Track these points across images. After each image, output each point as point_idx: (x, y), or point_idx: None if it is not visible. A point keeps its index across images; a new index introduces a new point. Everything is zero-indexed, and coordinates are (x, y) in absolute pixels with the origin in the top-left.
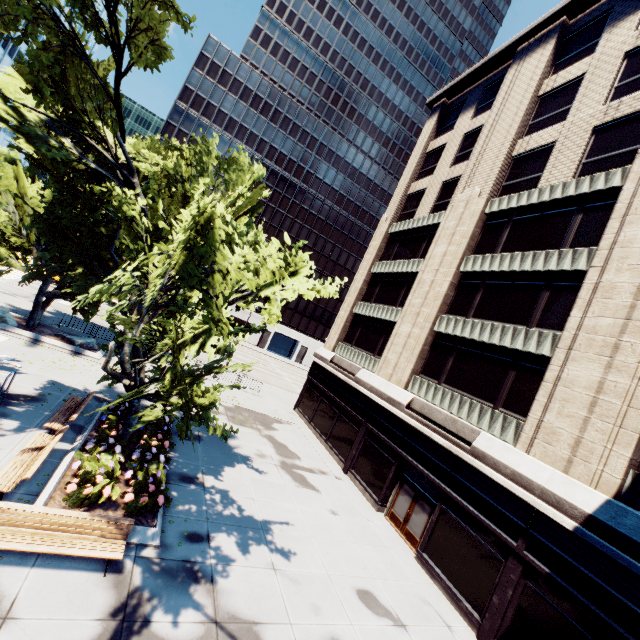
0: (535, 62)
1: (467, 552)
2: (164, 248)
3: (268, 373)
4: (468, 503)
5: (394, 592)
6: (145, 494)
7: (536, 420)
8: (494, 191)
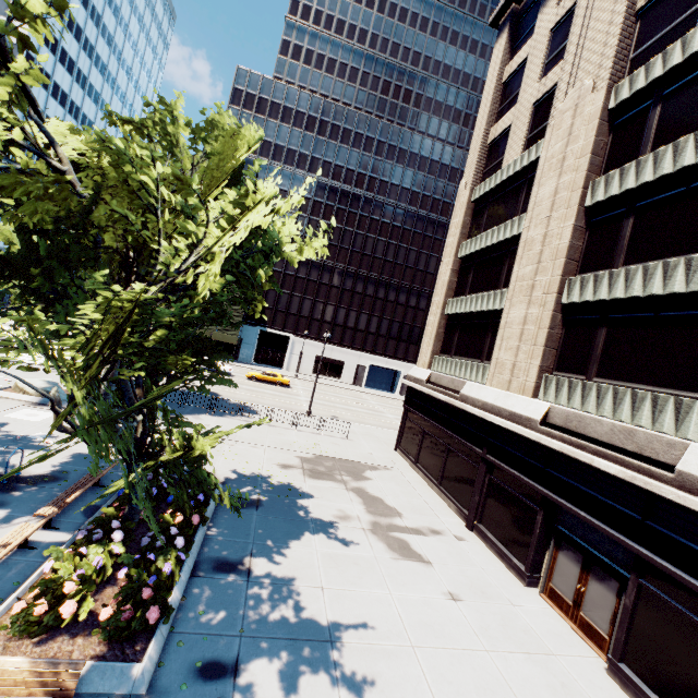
0: None
1: None
2: None
3: (364, 412)
4: (693, 577)
5: None
6: (128, 607)
7: None
8: (617, 72)
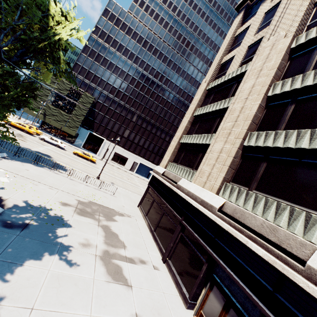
0: None
1: None
2: None
3: (130, 184)
4: None
5: None
6: None
7: None
8: (299, 30)
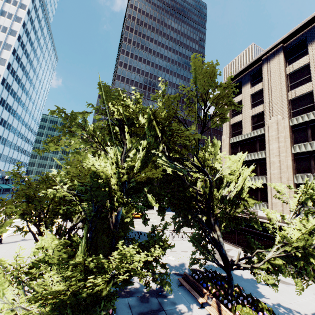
0: (277, 62)
1: None
2: None
3: None
4: None
5: None
6: None
7: None
8: (289, 115)
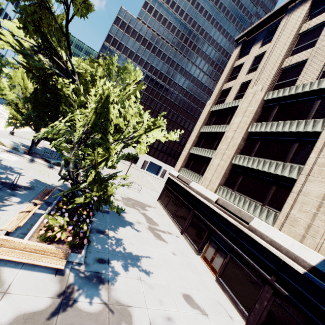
0: (298, 14)
1: (243, 280)
2: (83, 110)
3: (145, 182)
4: (245, 254)
5: (202, 297)
6: (77, 238)
7: (286, 213)
8: (270, 87)
